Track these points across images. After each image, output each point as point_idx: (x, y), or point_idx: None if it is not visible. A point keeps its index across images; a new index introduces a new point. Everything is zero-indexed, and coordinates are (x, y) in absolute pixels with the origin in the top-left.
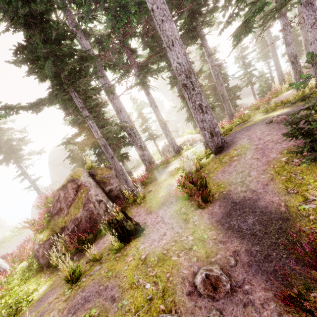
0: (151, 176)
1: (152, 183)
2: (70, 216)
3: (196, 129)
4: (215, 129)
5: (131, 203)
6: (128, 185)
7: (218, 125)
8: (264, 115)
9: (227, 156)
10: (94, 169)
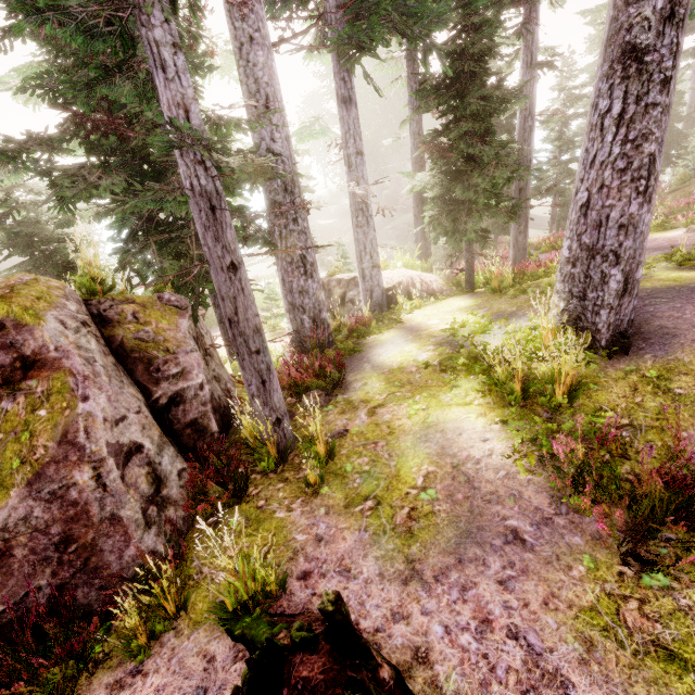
0: (327, 368)
1: (331, 396)
2: None
3: (428, 260)
4: (637, 270)
5: (265, 470)
6: (269, 398)
7: (480, 266)
8: (688, 271)
9: (682, 375)
10: (111, 297)
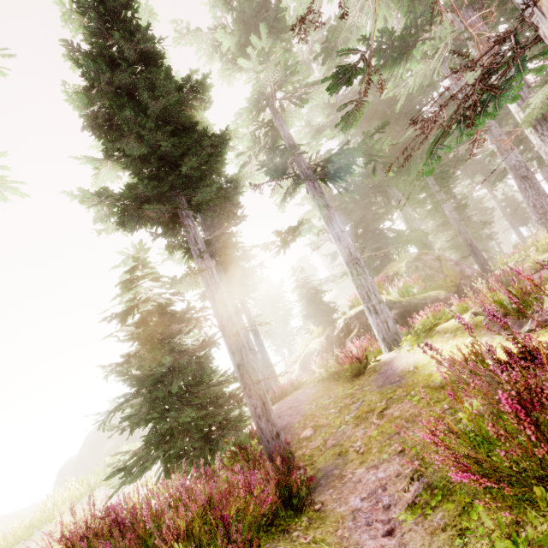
0: None
1: None
2: (455, 276)
3: None
4: None
5: None
6: (487, 264)
7: None
8: None
9: None
10: None
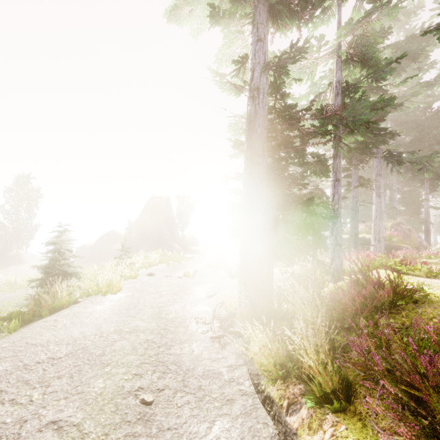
0: None
1: None
2: (416, 243)
3: None
4: None
5: None
6: (430, 245)
7: None
8: None
9: None
10: None
